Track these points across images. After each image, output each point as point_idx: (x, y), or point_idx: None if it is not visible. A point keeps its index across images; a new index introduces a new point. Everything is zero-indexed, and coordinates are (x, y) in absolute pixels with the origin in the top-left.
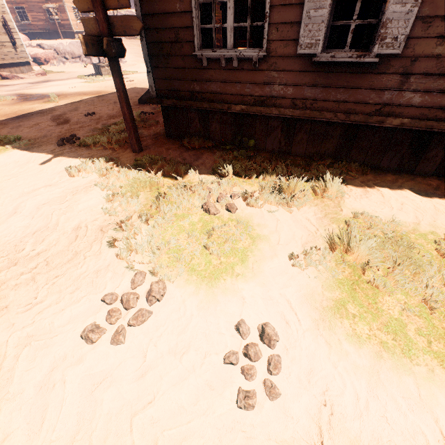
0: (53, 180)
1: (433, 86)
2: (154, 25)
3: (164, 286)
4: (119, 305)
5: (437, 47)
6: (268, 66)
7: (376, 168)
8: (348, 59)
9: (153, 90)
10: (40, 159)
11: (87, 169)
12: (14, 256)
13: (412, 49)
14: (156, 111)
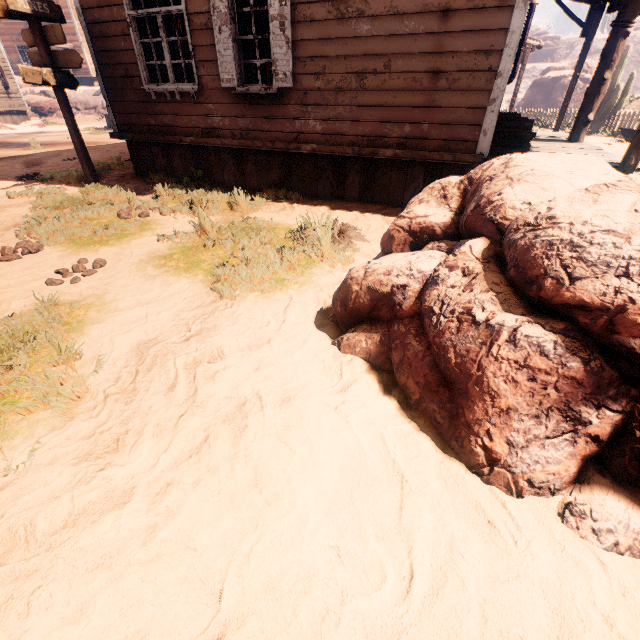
0: None
1: (325, 115)
2: (106, 61)
3: (41, 247)
4: None
5: (316, 82)
6: (205, 99)
7: (315, 197)
8: (256, 92)
9: (114, 125)
10: None
11: (30, 192)
12: None
13: (301, 83)
14: None
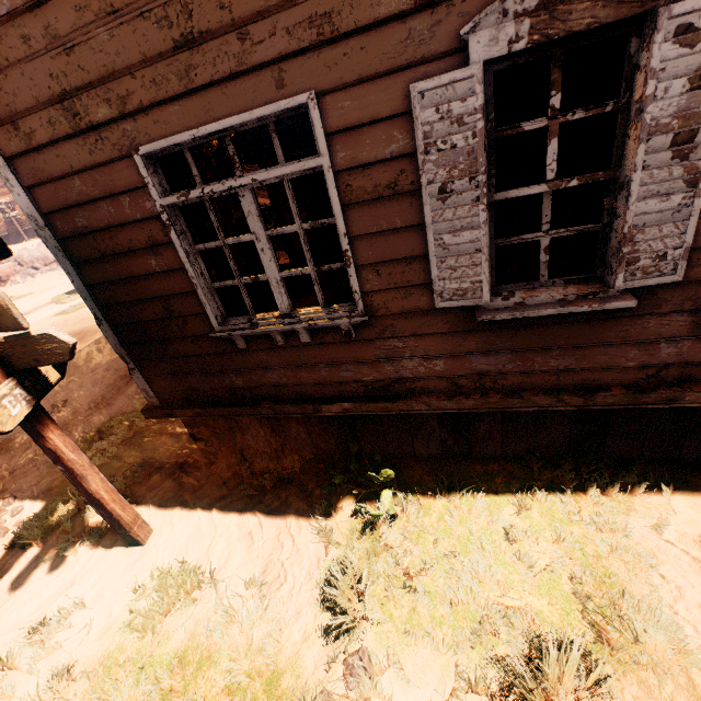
0: None
1: None
2: (117, 297)
3: None
4: None
5: None
6: (378, 332)
7: (675, 464)
8: (562, 309)
9: (150, 395)
10: None
11: (5, 687)
12: None
13: None
14: None
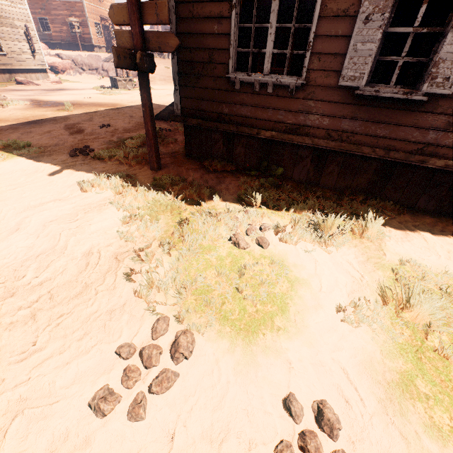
0: (63, 194)
1: None
2: (188, 44)
3: (192, 339)
4: (138, 361)
5: None
6: (305, 95)
7: (412, 208)
8: (394, 95)
9: (178, 108)
10: (50, 169)
11: (102, 185)
12: (12, 284)
13: None
14: (174, 128)
